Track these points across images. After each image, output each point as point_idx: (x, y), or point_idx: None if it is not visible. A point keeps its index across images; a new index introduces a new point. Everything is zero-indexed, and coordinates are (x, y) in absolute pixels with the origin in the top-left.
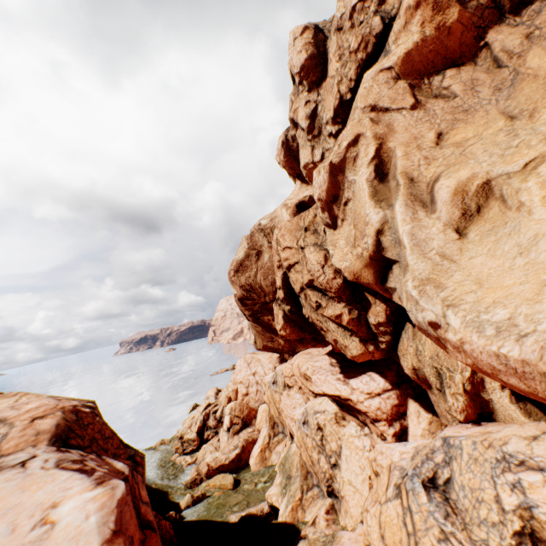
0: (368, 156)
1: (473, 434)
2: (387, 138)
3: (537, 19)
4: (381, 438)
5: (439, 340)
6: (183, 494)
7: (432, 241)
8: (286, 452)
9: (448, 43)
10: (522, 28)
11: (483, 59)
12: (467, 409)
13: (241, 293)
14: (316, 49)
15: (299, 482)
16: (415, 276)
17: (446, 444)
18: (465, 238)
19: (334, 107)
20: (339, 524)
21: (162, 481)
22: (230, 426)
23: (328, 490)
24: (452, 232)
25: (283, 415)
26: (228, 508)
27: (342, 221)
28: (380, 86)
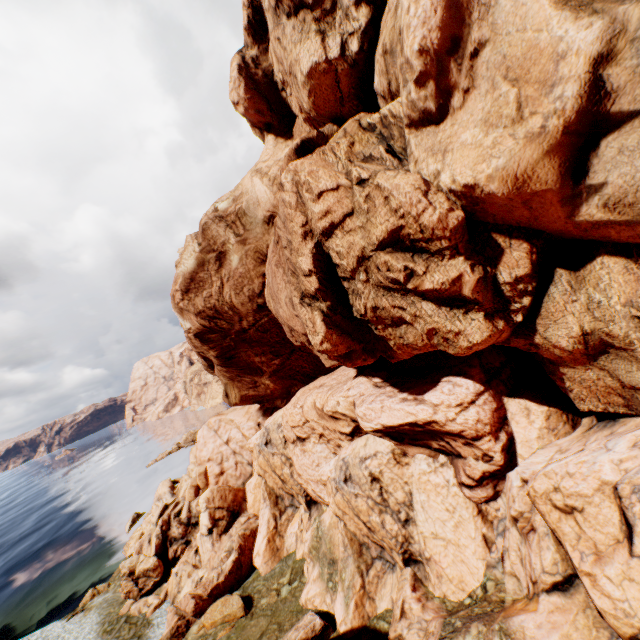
0: None
1: None
2: None
3: None
4: (485, 459)
5: None
6: None
7: None
8: (315, 530)
9: None
10: None
11: None
12: None
13: (199, 325)
14: None
15: (353, 564)
16: None
17: None
18: None
19: None
20: (435, 597)
21: None
22: (212, 525)
23: (405, 558)
24: None
25: (302, 480)
26: None
27: (466, 93)
28: None
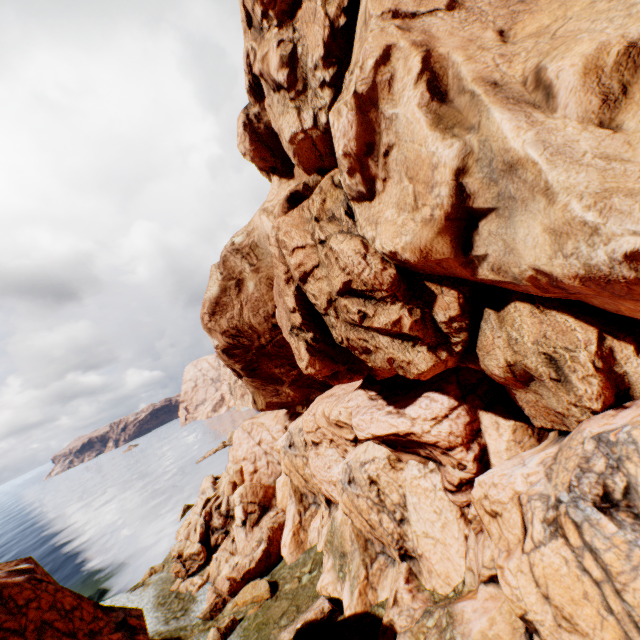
0: (413, 72)
1: (638, 419)
2: (433, 44)
3: None
4: (459, 468)
5: (638, 283)
6: (204, 631)
7: (576, 143)
8: (330, 526)
9: None
10: None
11: None
12: (603, 392)
13: (224, 342)
14: None
15: (358, 557)
16: (583, 192)
17: (604, 444)
18: (622, 130)
19: (324, 41)
20: (426, 589)
21: (167, 625)
22: (245, 517)
23: (401, 554)
24: (596, 129)
25: (316, 481)
26: (273, 625)
27: (384, 182)
28: None
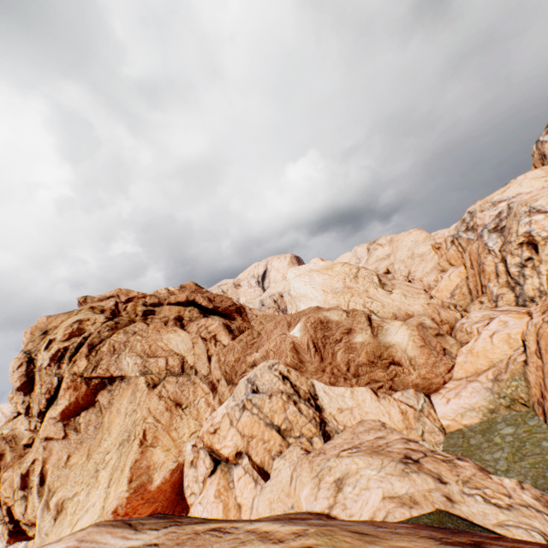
0: (39, 471)
1: None
2: (48, 461)
3: (116, 390)
4: None
5: None
6: None
7: (45, 527)
8: None
9: (83, 401)
10: (110, 395)
11: (98, 404)
12: None
13: None
14: (27, 377)
15: None
16: (35, 547)
17: None
18: (56, 523)
19: (38, 413)
20: None
21: None
22: None
23: None
24: (54, 520)
25: None
26: None
27: (31, 494)
28: (51, 425)
